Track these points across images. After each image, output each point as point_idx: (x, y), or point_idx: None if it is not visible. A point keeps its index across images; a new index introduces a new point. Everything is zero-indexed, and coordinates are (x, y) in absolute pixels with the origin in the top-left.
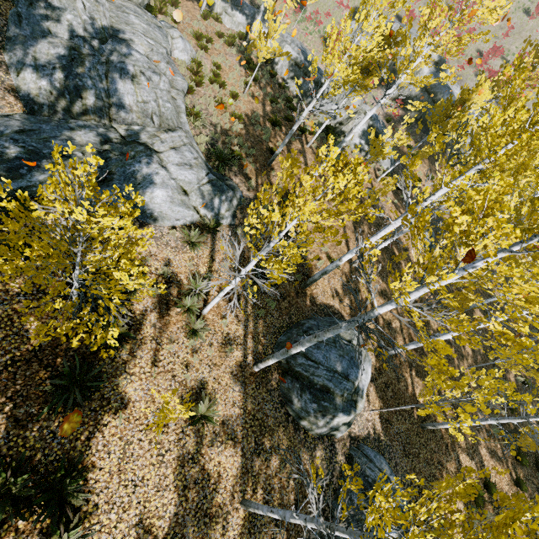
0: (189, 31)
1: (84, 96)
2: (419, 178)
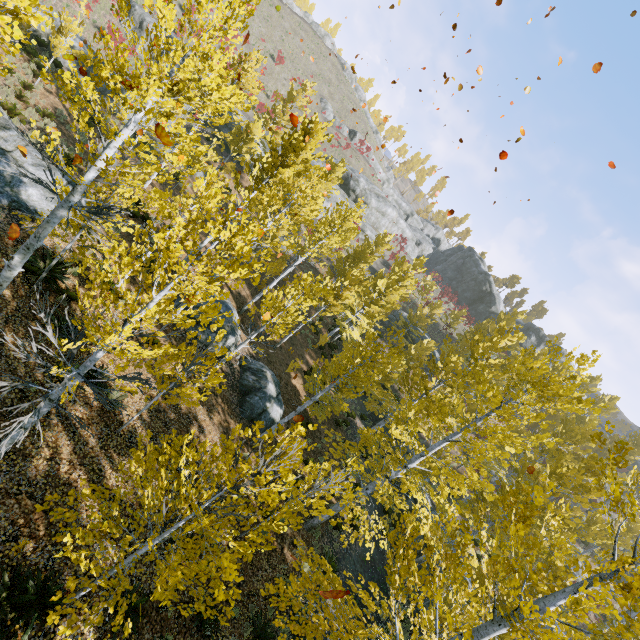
0: None
1: None
2: (230, 189)
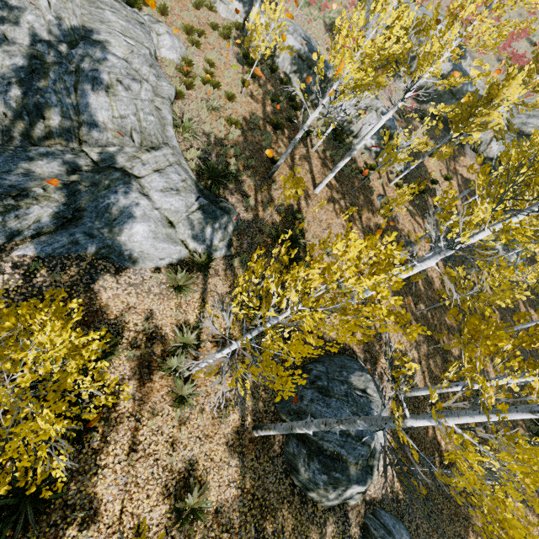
0: (179, 24)
1: (47, 115)
2: (436, 180)
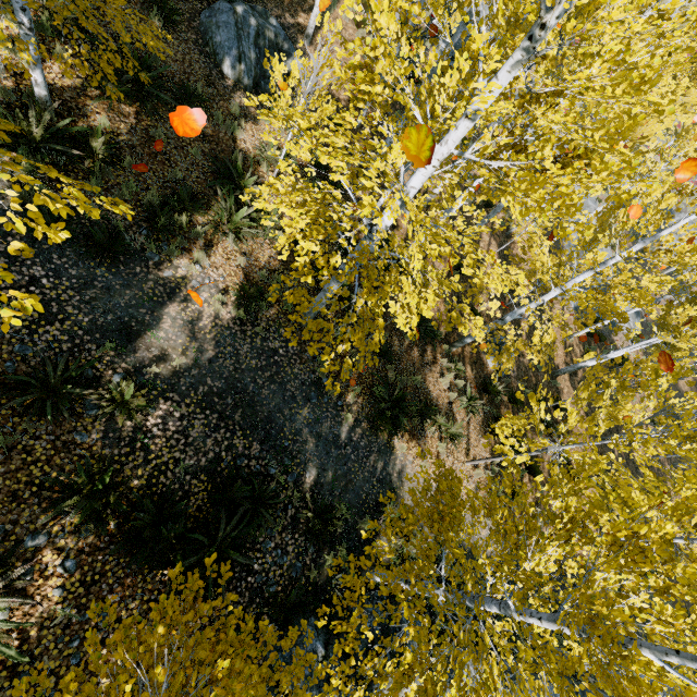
0: None
1: None
2: None
